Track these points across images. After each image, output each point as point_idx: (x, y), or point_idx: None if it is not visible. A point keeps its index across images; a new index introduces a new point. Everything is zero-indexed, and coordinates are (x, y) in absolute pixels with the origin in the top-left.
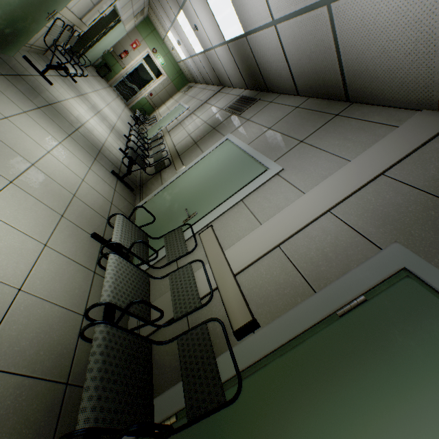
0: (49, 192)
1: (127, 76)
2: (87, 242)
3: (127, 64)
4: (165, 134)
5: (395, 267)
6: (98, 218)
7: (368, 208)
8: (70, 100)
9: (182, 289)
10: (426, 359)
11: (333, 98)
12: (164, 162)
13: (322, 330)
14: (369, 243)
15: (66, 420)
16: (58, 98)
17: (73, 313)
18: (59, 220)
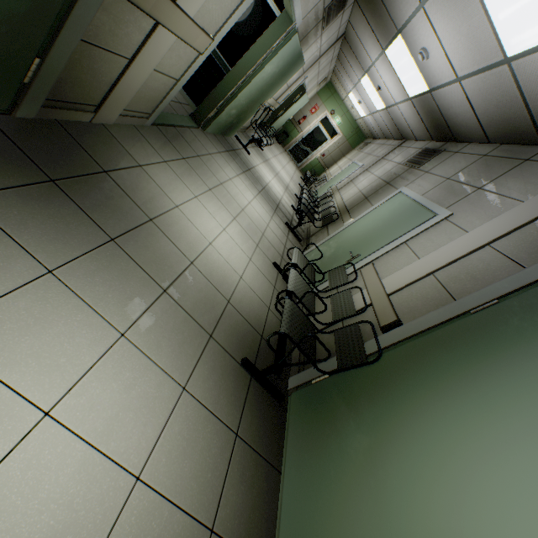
0: (251, 229)
1: (302, 140)
2: (270, 267)
3: (303, 129)
4: (335, 192)
5: (531, 279)
6: (276, 254)
7: (526, 240)
8: (259, 165)
9: (340, 305)
10: (533, 332)
11: (526, 143)
12: (331, 216)
13: (454, 323)
14: (517, 265)
15: (261, 352)
16: (253, 164)
17: (263, 303)
18: (256, 247)
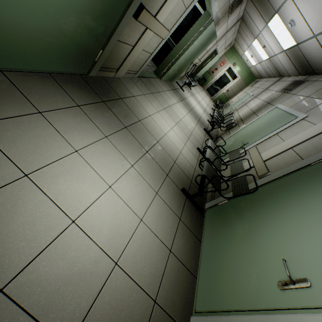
0: (185, 129)
1: (214, 82)
2: (195, 150)
3: (215, 76)
4: (234, 111)
5: None
6: (198, 144)
7: None
8: (189, 97)
9: (235, 167)
10: None
11: None
12: (232, 124)
13: (301, 170)
14: None
15: (191, 188)
16: (185, 97)
17: (192, 166)
18: (187, 139)
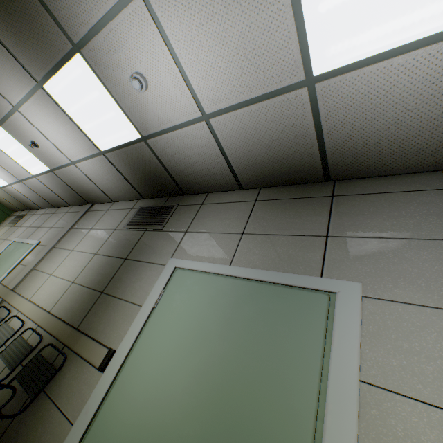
0: None
1: None
2: None
3: None
4: (7, 295)
5: None
6: None
7: None
8: None
9: None
10: None
11: (302, 182)
12: (42, 358)
13: None
14: None
15: None
16: None
17: None
18: None
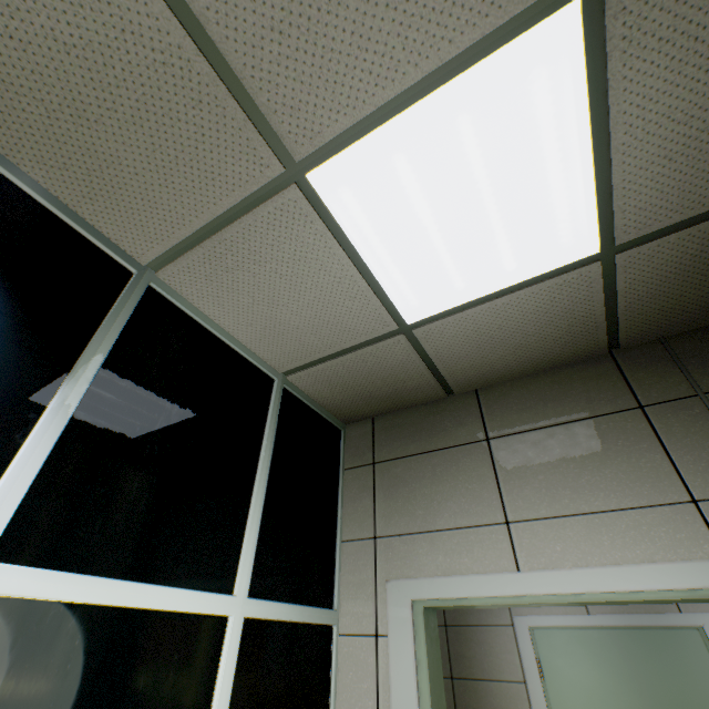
0: None
1: None
2: None
3: None
4: None
5: None
6: None
7: None
8: None
9: None
10: None
11: None
12: None
13: None
14: None
15: None
16: None
17: None
18: None
